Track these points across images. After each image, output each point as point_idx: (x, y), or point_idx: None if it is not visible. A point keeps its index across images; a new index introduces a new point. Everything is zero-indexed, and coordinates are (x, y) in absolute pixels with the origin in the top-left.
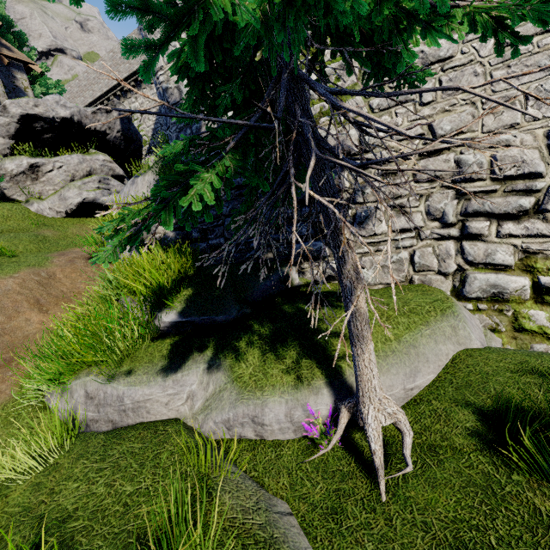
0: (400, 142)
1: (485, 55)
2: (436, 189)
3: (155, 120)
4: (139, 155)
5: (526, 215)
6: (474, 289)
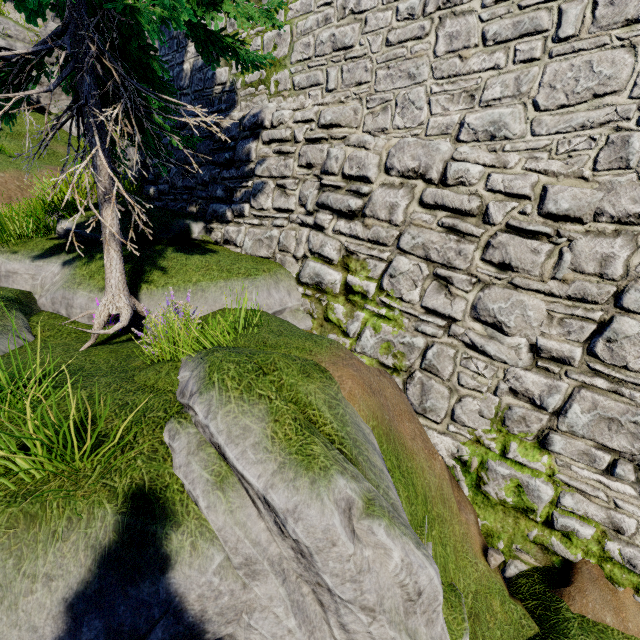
0: (297, 123)
1: (375, 51)
2: (310, 177)
3: None
4: None
5: (357, 217)
6: (306, 274)
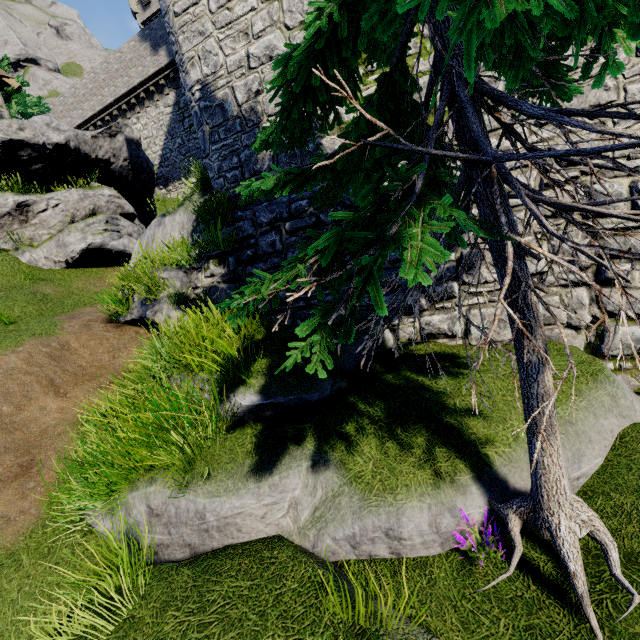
0: (514, 170)
1: None
2: (561, 226)
3: (162, 145)
4: (151, 187)
5: None
6: (616, 344)
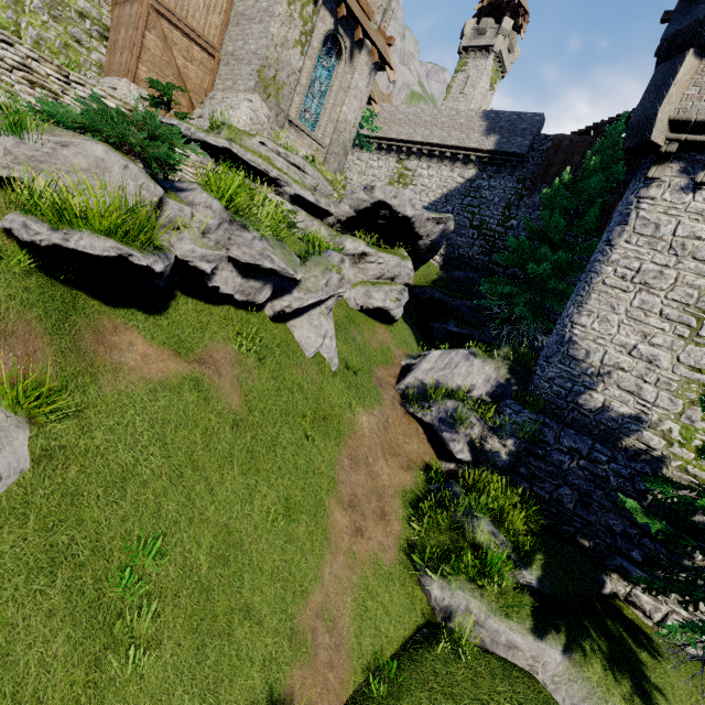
0: None
1: None
2: None
3: (433, 200)
4: (425, 261)
5: None
6: None
